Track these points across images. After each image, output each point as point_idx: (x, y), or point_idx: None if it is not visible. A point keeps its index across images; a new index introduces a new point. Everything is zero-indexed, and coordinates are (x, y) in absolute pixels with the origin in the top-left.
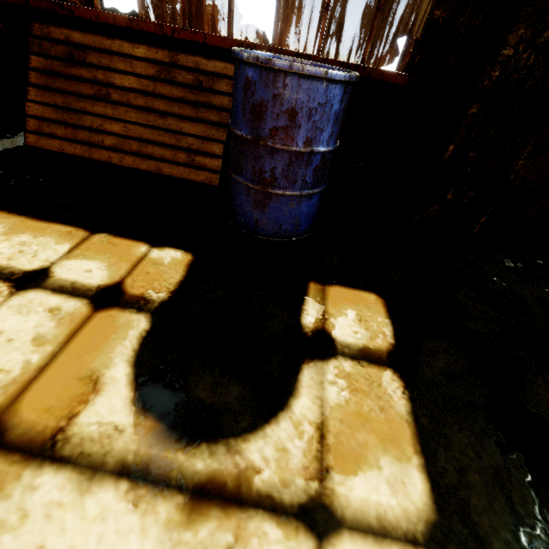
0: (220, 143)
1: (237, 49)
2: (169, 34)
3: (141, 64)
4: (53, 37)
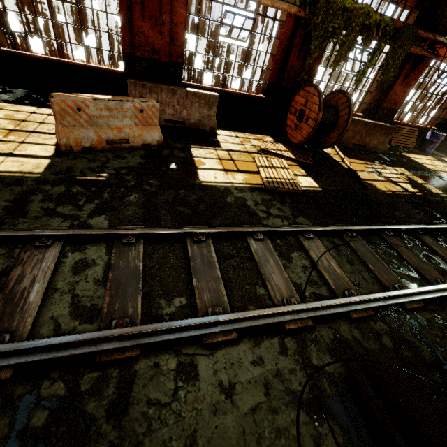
0: (415, 141)
1: (438, 133)
2: (412, 125)
3: (407, 130)
4: (397, 127)
